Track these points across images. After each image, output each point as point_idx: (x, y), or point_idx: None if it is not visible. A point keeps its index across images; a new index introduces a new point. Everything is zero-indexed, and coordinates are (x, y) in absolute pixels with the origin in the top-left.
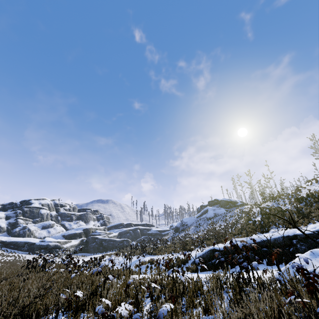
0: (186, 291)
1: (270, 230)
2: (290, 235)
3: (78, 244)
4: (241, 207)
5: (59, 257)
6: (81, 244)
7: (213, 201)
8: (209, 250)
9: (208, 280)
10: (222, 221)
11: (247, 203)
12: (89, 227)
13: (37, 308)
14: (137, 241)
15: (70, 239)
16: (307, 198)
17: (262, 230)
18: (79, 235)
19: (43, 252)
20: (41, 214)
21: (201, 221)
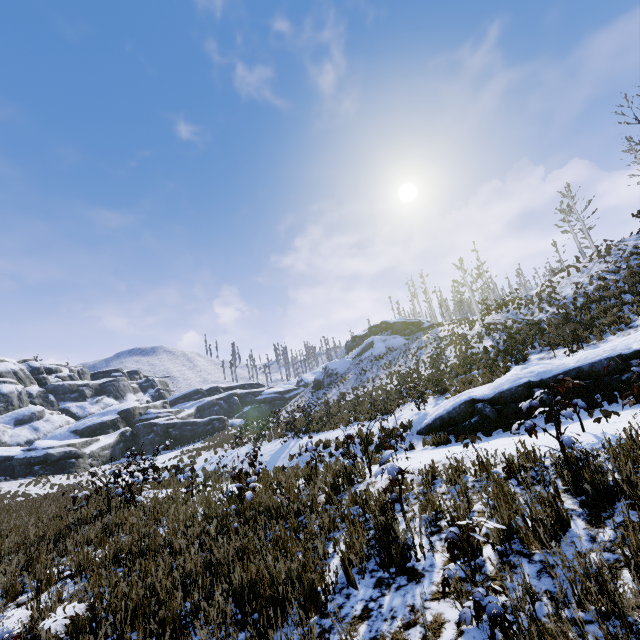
0: (639, 469)
1: (528, 356)
2: (626, 352)
3: (116, 442)
4: (431, 330)
5: (82, 475)
6: (123, 442)
7: (378, 326)
8: (463, 404)
9: (600, 446)
10: (405, 357)
11: (439, 323)
12: (132, 405)
13: (307, 580)
14: (237, 417)
15: (93, 435)
16: (573, 298)
17: (514, 358)
18: (113, 425)
19: (39, 471)
20: (2, 394)
21: (365, 363)
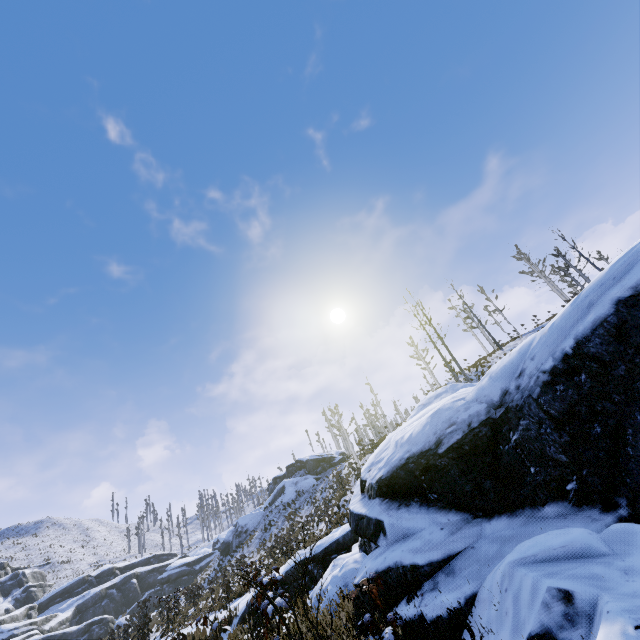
0: None
1: None
2: None
3: None
4: (340, 465)
5: None
6: None
7: (294, 465)
8: None
9: None
10: (310, 503)
11: (350, 455)
12: None
13: None
14: (131, 611)
15: None
16: None
17: None
18: None
19: None
20: None
21: (274, 514)
